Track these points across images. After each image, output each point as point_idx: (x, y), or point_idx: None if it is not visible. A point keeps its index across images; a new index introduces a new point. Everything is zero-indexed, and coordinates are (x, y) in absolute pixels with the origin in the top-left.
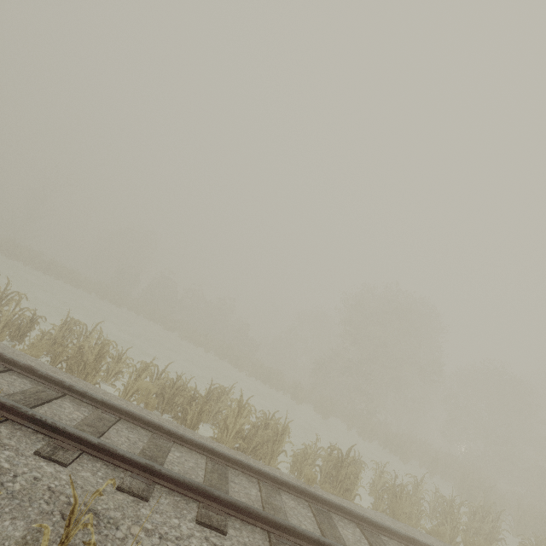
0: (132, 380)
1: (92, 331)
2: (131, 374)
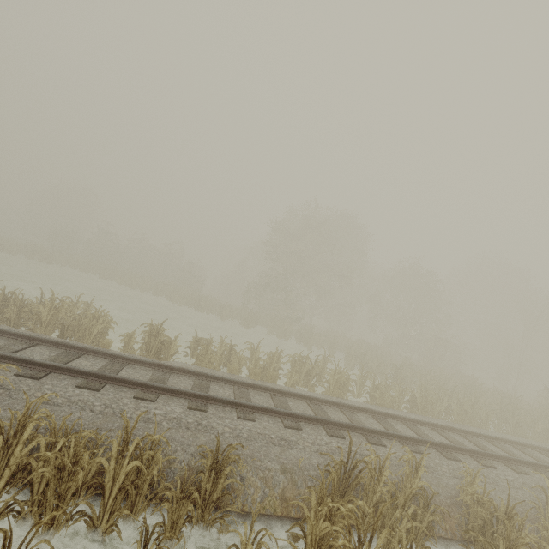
0: None
1: None
2: None
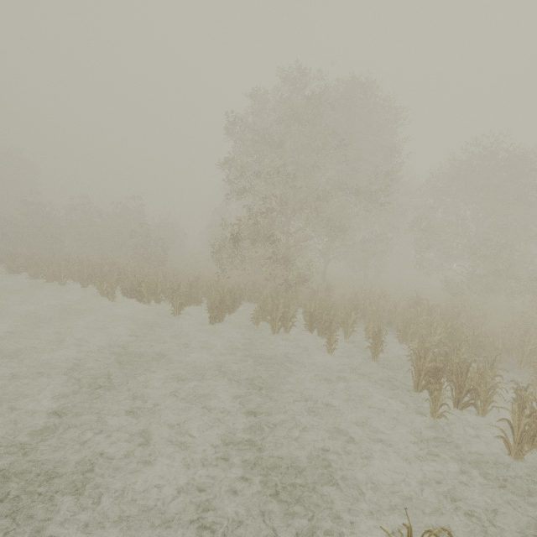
0: None
1: None
2: None
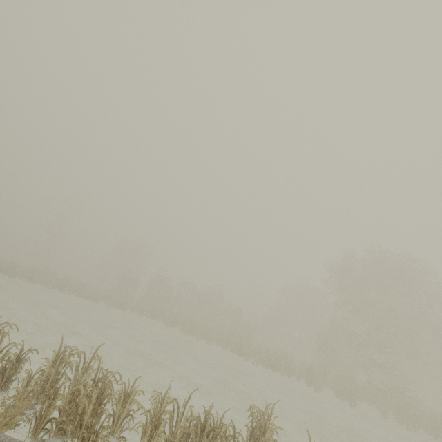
0: (146, 439)
1: (91, 359)
2: (144, 426)
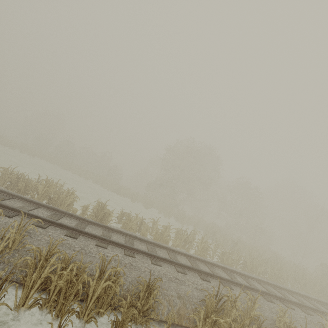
0: None
1: None
2: None
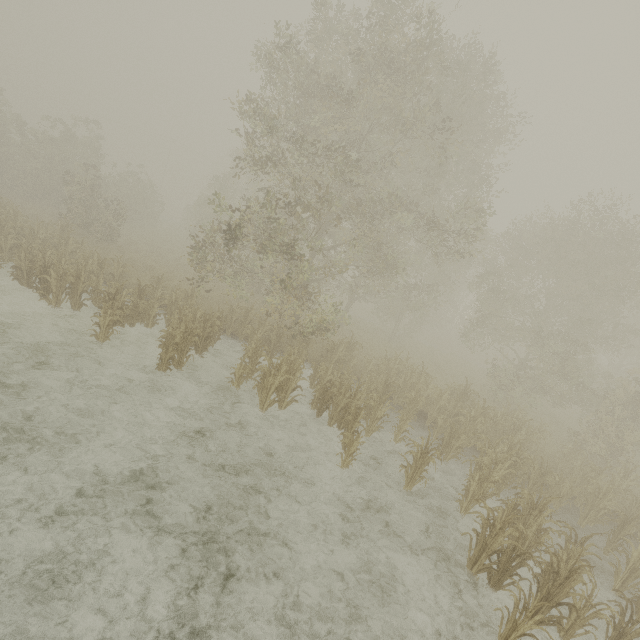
0: None
1: None
2: None
